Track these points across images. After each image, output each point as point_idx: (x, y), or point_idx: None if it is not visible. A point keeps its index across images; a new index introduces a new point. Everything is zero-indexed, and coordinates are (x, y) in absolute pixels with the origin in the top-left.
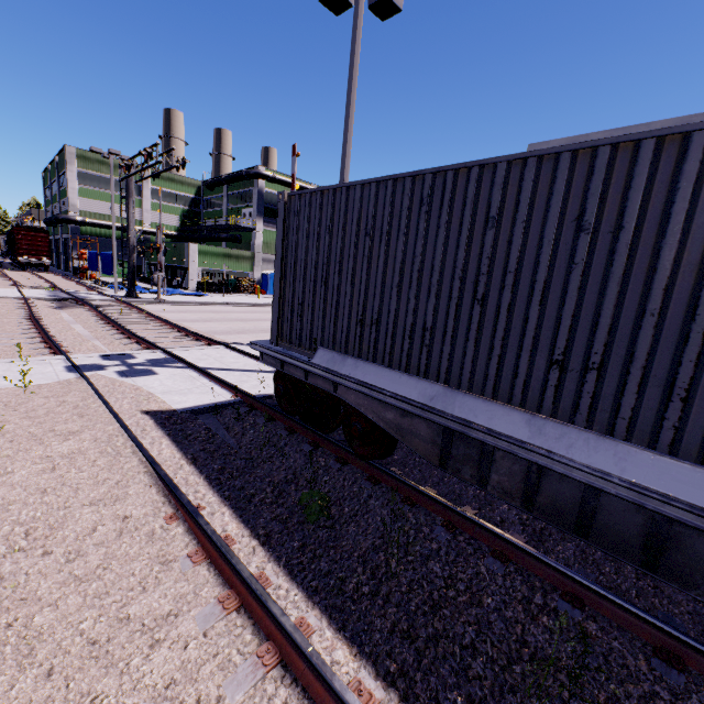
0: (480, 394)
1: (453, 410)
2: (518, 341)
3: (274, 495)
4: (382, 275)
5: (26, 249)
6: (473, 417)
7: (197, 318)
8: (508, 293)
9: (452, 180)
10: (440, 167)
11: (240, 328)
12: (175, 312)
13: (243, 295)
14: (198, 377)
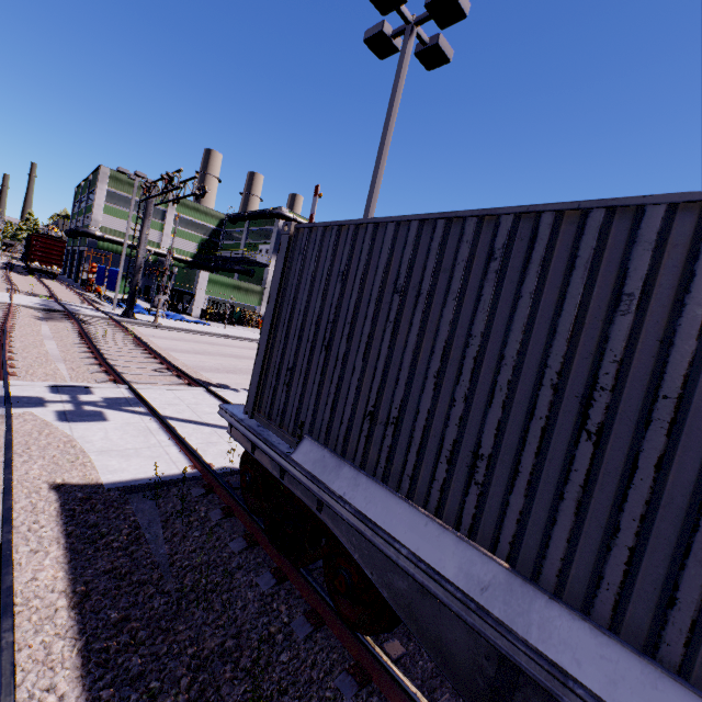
0: (579, 606)
1: (528, 631)
2: (678, 532)
3: (189, 699)
4: (412, 353)
5: (40, 255)
6: (572, 663)
7: (189, 348)
8: (660, 434)
9: (551, 227)
10: (530, 206)
11: (231, 366)
12: (167, 339)
13: (246, 328)
14: (156, 431)
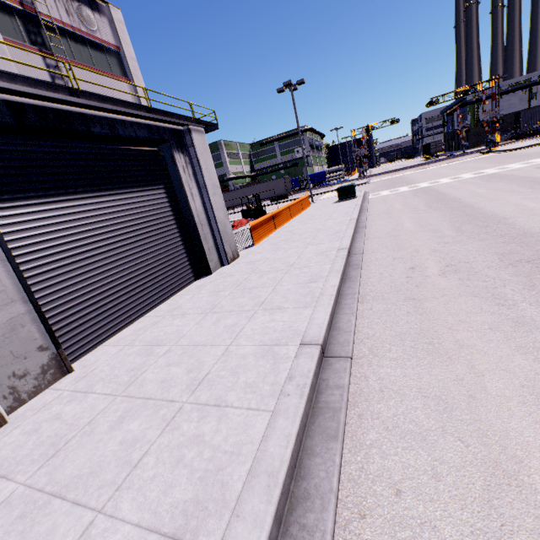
0: None
1: None
2: None
3: None
4: None
5: None
6: None
7: None
8: None
9: None
10: None
11: None
12: None
13: None
14: None
